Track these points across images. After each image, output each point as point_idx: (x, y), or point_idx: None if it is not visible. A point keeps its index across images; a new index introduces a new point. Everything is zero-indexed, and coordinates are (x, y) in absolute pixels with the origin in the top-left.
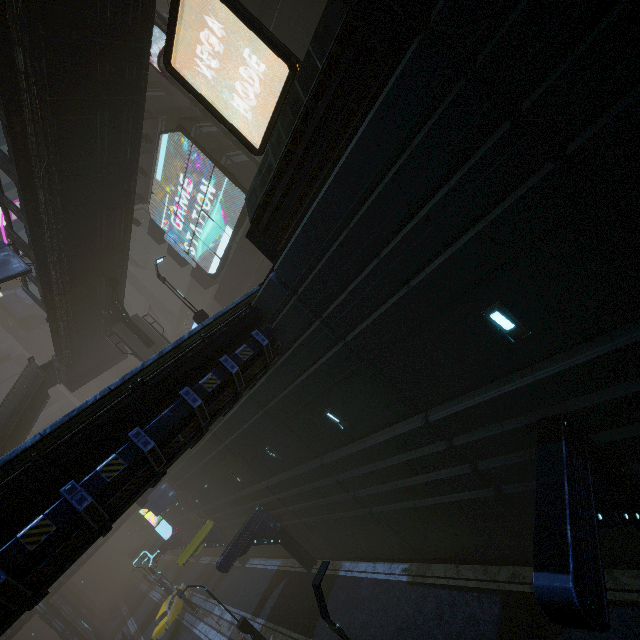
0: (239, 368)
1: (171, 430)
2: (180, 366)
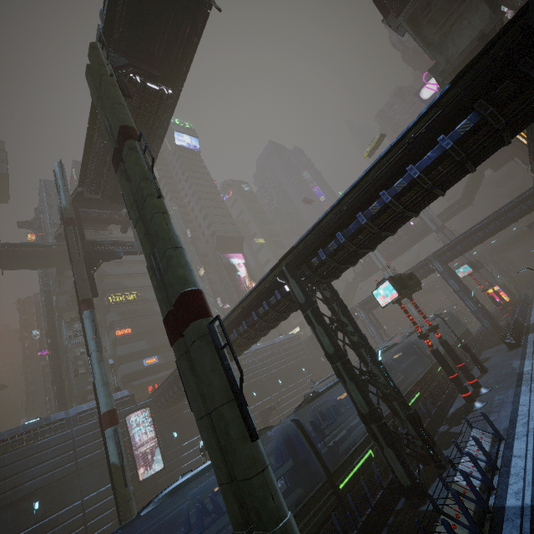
0: (528, 206)
1: (505, 221)
2: (507, 208)
